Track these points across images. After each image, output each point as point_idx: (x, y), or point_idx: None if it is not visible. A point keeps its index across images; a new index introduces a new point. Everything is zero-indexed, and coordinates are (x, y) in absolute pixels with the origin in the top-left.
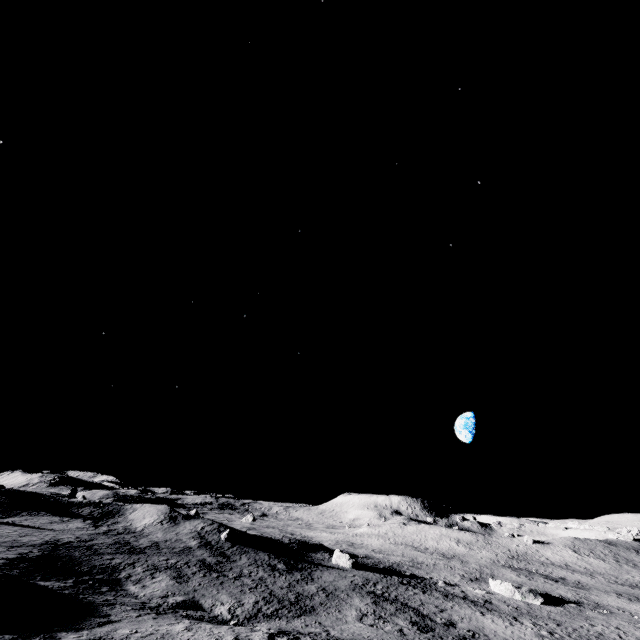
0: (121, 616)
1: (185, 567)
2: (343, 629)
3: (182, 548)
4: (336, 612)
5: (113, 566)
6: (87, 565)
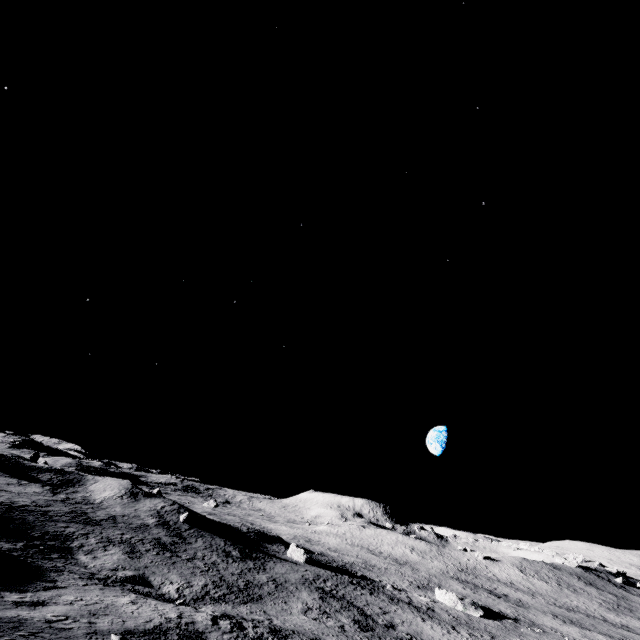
0: (68, 583)
1: (139, 543)
2: (286, 619)
3: (139, 524)
4: (282, 603)
5: (66, 534)
6: (40, 530)
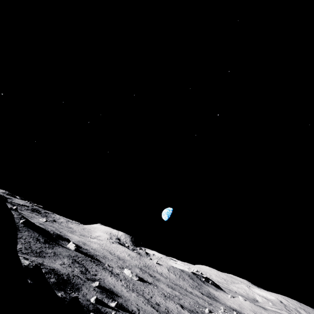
0: None
1: None
2: (51, 264)
3: None
4: (53, 260)
5: None
6: None
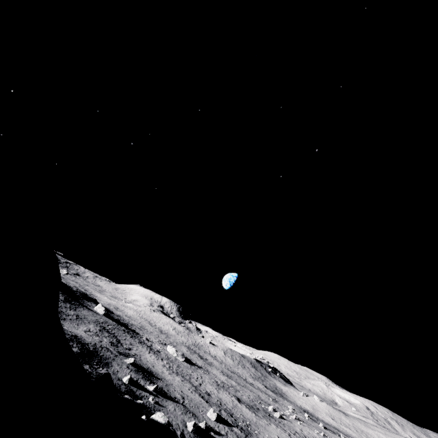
0: None
1: None
2: (72, 330)
3: None
4: (76, 325)
5: None
6: None
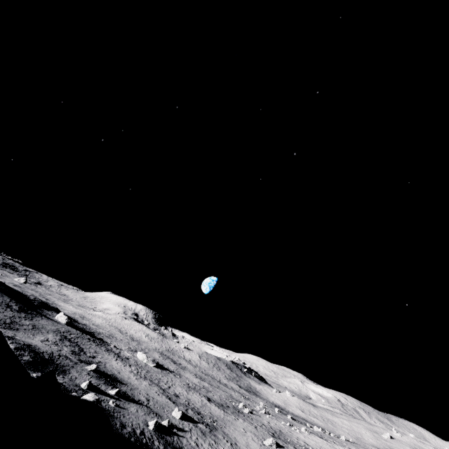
0: None
1: None
2: (26, 340)
3: None
4: (31, 335)
5: None
6: None
